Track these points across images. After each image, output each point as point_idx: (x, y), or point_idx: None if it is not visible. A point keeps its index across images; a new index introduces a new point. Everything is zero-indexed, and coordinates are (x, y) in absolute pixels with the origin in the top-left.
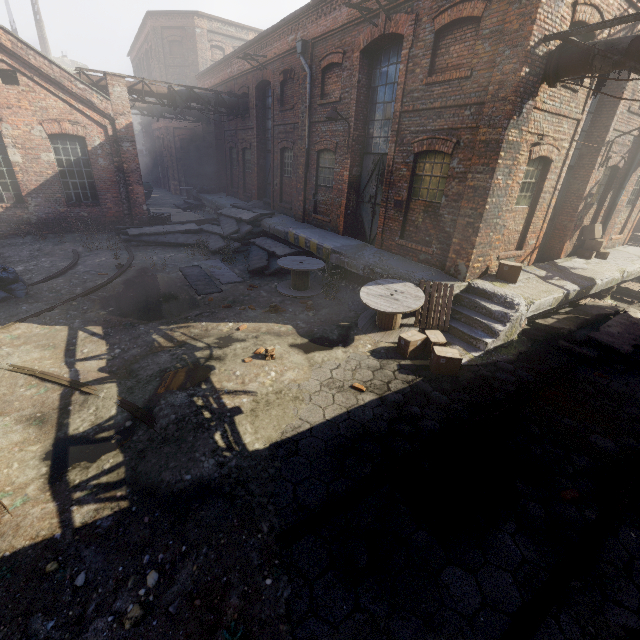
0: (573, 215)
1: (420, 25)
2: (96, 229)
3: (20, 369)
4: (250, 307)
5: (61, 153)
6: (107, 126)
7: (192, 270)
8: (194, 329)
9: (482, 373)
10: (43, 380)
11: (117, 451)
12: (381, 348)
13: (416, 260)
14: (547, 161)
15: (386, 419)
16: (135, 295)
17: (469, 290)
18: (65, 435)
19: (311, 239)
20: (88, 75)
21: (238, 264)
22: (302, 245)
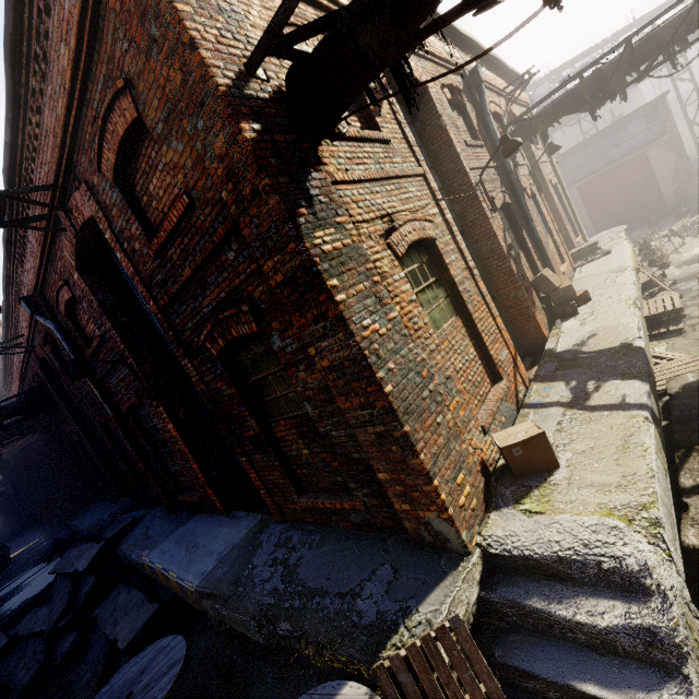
0: (514, 280)
1: (97, 190)
2: None
3: None
4: None
5: None
6: None
7: None
8: None
9: None
10: None
11: None
12: None
13: (350, 526)
14: (427, 243)
15: None
16: None
17: (494, 564)
18: None
19: (167, 573)
20: None
21: None
22: (165, 585)
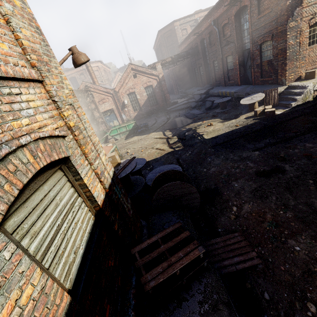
0: None
1: None
2: (158, 111)
3: (157, 138)
4: (206, 117)
5: (147, 92)
6: (157, 79)
7: (187, 114)
8: (191, 125)
9: (287, 114)
10: (162, 139)
11: (179, 143)
12: (249, 116)
13: (268, 84)
14: None
15: (243, 129)
16: (174, 123)
17: (288, 88)
18: (169, 143)
19: (226, 91)
20: (150, 66)
21: (202, 109)
22: (224, 95)
